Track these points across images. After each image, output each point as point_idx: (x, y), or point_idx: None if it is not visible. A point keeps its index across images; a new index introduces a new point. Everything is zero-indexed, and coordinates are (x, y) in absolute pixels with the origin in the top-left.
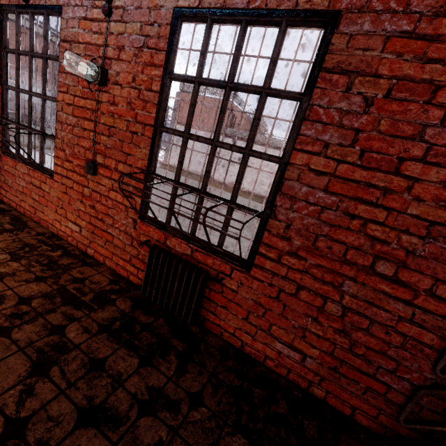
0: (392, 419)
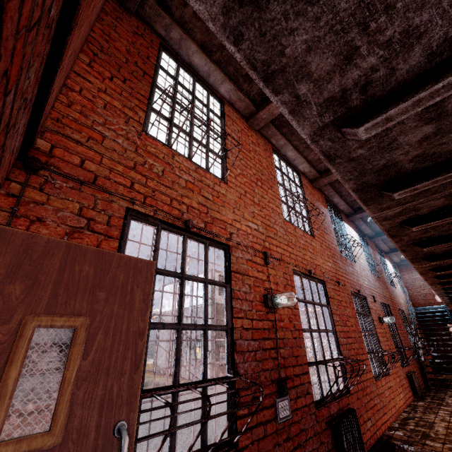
0: (422, 380)
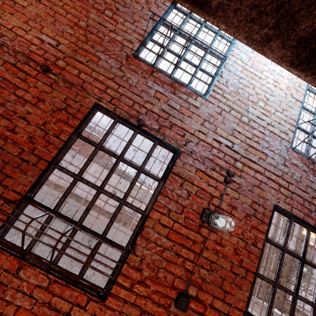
0: None
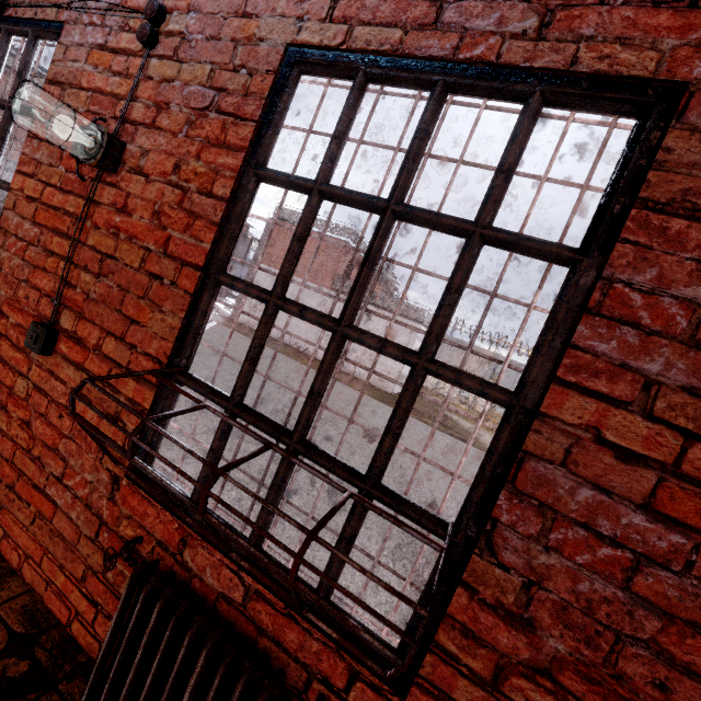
0: None
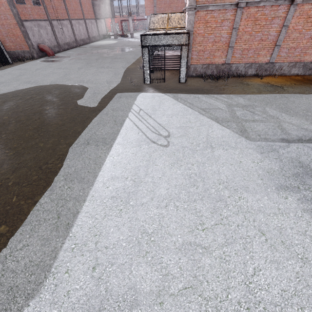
0: None
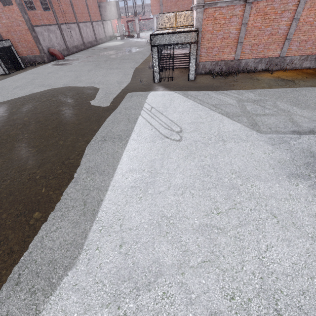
0: None
